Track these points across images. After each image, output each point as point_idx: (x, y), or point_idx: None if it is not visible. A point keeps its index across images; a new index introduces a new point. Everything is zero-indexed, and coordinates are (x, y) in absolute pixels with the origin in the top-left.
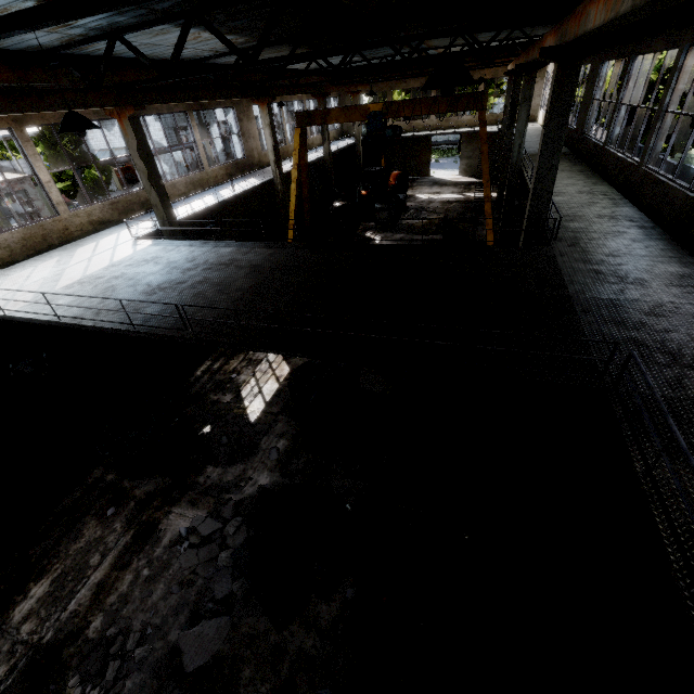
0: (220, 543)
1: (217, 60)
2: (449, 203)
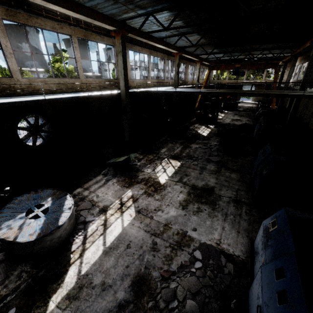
0: (210, 148)
1: (187, 49)
2: (250, 106)
